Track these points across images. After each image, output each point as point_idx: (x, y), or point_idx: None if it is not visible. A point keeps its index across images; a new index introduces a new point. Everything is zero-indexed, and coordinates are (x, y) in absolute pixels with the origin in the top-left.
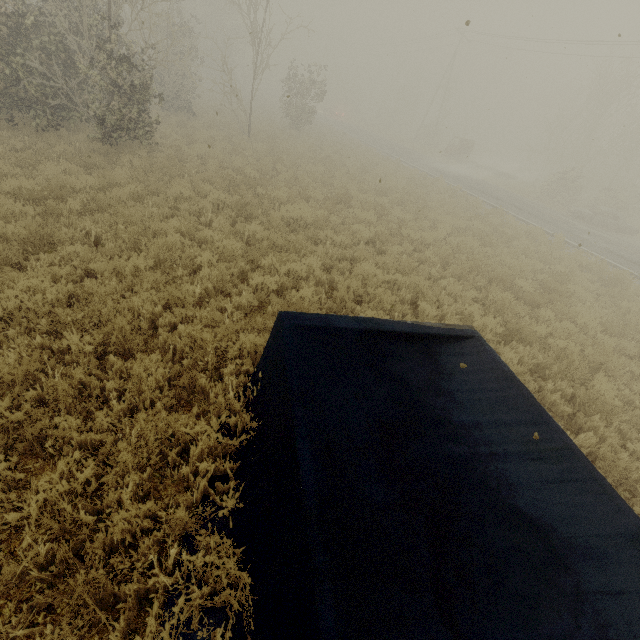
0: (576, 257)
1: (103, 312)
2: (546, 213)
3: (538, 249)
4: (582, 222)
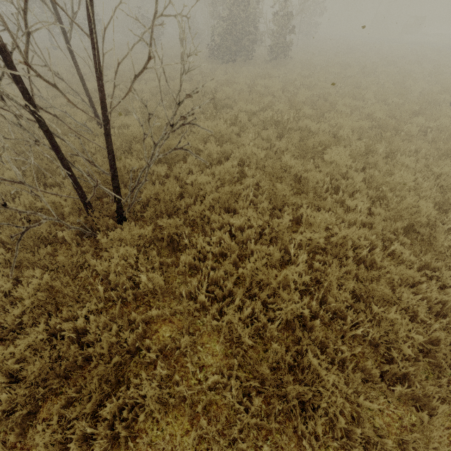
0: None
1: (384, 99)
2: None
3: None
4: None
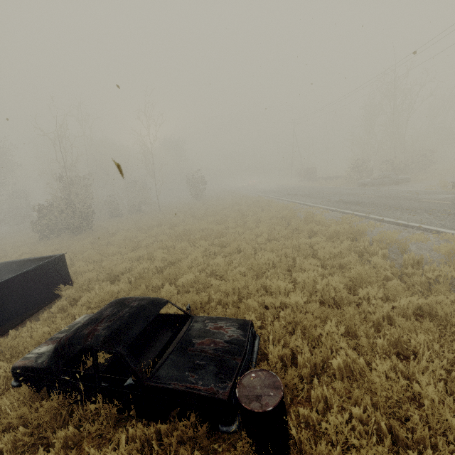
0: (277, 213)
1: None
2: (326, 192)
3: (261, 216)
4: (360, 188)
